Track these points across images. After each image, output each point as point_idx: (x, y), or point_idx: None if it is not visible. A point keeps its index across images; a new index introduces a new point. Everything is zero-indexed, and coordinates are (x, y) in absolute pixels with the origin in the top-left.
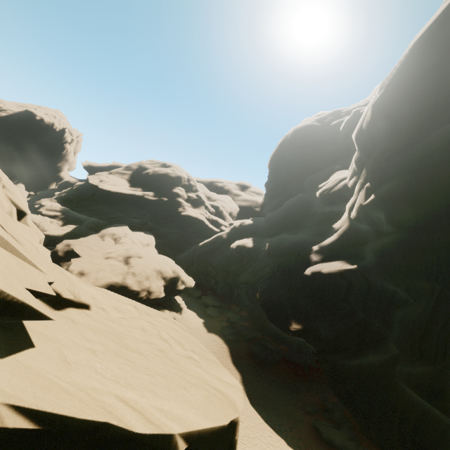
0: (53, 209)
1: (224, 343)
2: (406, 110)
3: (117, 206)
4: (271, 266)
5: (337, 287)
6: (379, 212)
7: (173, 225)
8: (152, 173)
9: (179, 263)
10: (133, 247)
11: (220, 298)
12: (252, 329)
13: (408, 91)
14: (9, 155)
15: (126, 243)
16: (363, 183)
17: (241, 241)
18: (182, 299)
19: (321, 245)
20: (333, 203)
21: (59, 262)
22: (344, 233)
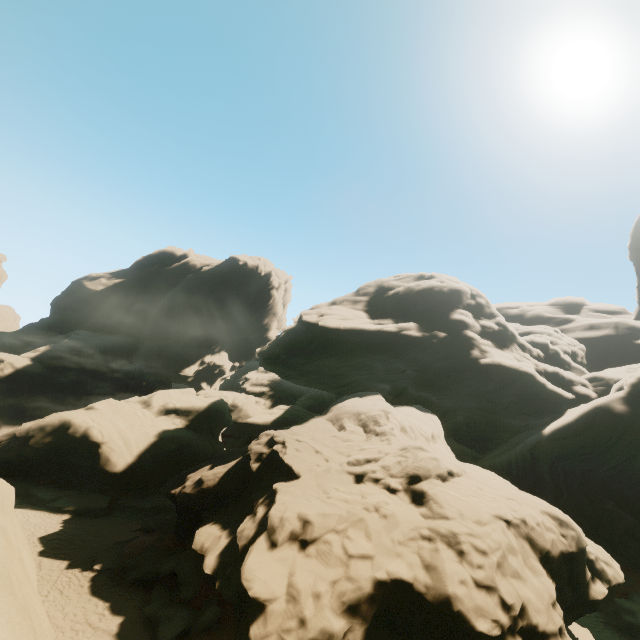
0: (260, 383)
1: None
2: None
3: (352, 359)
4: None
5: None
6: None
7: (461, 390)
8: (405, 291)
9: None
10: (414, 446)
11: None
12: None
13: None
14: (211, 315)
15: (391, 436)
16: None
17: None
18: None
19: None
20: None
21: (250, 490)
22: None
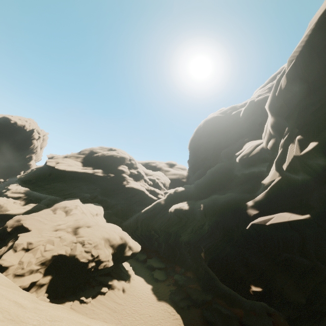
0: (18, 192)
1: (176, 313)
2: (321, 70)
3: (71, 183)
4: (209, 225)
5: (288, 239)
6: (322, 159)
7: (119, 196)
8: (101, 155)
9: (125, 229)
10: (82, 217)
11: (164, 259)
12: (201, 291)
13: (320, 54)
14: None
15: (76, 214)
16: (288, 139)
17: (178, 205)
18: (129, 265)
19: (256, 199)
20: (254, 165)
21: (6, 239)
22: (277, 186)
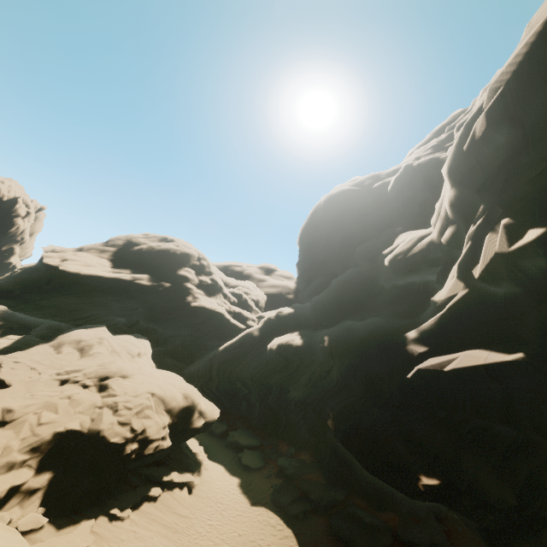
0: None
1: (285, 526)
2: None
3: (90, 298)
4: (341, 371)
5: (480, 395)
6: None
7: (178, 323)
8: (147, 249)
9: (189, 380)
10: (113, 359)
11: (257, 432)
12: (326, 486)
13: None
14: None
15: (100, 354)
16: (483, 225)
17: (283, 338)
18: (198, 443)
19: (423, 328)
20: (415, 270)
21: None
22: (461, 305)
